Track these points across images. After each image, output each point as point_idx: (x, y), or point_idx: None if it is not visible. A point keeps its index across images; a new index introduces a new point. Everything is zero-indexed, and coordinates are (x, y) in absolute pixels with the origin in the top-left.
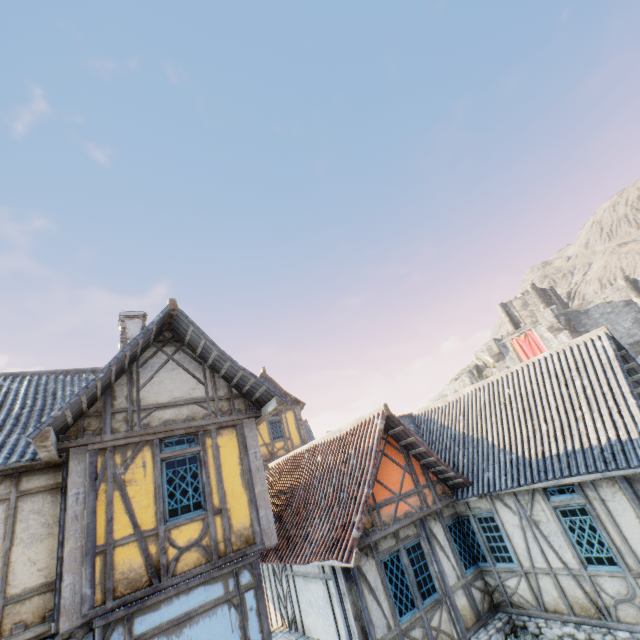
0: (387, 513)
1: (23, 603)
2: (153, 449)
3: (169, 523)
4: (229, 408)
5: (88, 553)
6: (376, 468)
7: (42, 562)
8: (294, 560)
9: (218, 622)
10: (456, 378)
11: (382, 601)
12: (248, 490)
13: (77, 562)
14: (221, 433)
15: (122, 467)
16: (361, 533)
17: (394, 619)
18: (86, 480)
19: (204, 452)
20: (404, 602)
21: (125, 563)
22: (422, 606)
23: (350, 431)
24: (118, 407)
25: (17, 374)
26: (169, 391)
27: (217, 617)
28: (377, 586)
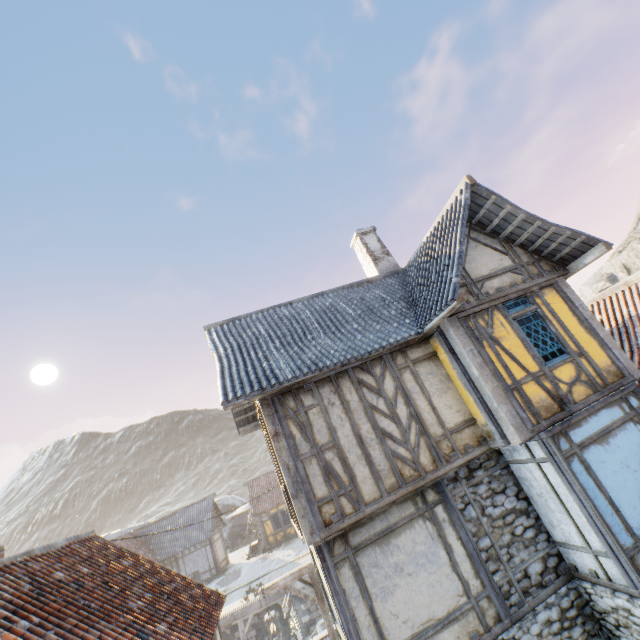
0: None
1: (460, 433)
2: (500, 312)
3: (547, 366)
4: (537, 271)
5: (506, 390)
6: None
7: (454, 407)
8: None
9: (631, 435)
10: (619, 251)
11: None
12: (594, 336)
13: (501, 397)
14: (543, 293)
15: (488, 328)
16: None
17: None
18: (470, 340)
19: (540, 309)
20: None
21: (534, 396)
22: None
23: None
24: None
25: (321, 294)
26: (484, 265)
27: (628, 431)
28: None
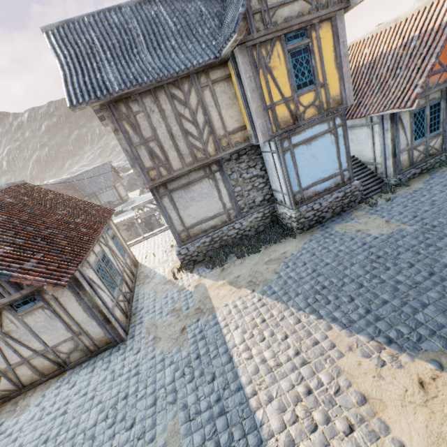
0: (432, 81)
1: (235, 135)
2: (281, 44)
3: (297, 93)
4: (325, 1)
5: (264, 109)
6: (446, 42)
7: (235, 118)
8: (350, 118)
9: (325, 141)
10: None
11: (407, 134)
12: (339, 71)
13: (260, 114)
14: (320, 27)
15: (267, 58)
16: (421, 91)
17: (411, 142)
18: (251, 68)
19: (312, 44)
20: (418, 134)
21: (281, 114)
22: (428, 136)
23: (412, 17)
24: (254, 9)
25: None
26: None
27: (325, 139)
28: (406, 126)
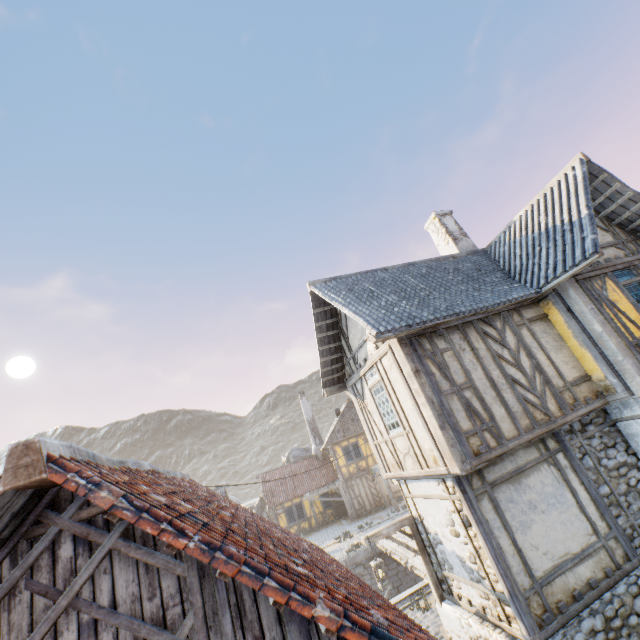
0: None
1: (578, 387)
2: (610, 280)
3: None
4: (635, 249)
5: (629, 345)
6: None
7: (570, 363)
8: None
9: None
10: None
11: None
12: None
13: (625, 351)
14: None
15: (603, 291)
16: None
17: None
18: (589, 300)
19: None
20: None
21: None
22: None
23: None
24: None
25: (411, 264)
26: None
27: None
28: None
